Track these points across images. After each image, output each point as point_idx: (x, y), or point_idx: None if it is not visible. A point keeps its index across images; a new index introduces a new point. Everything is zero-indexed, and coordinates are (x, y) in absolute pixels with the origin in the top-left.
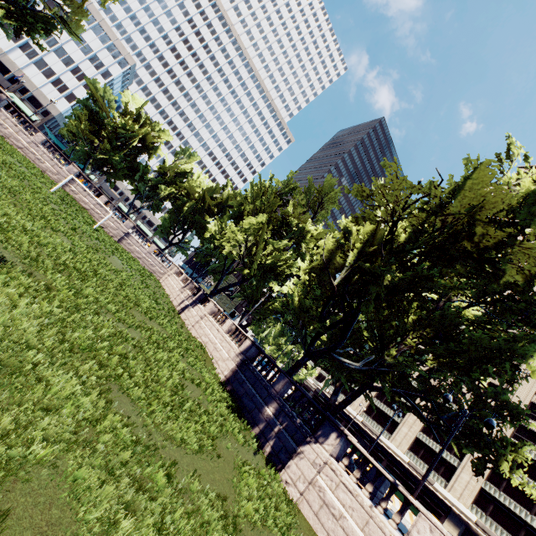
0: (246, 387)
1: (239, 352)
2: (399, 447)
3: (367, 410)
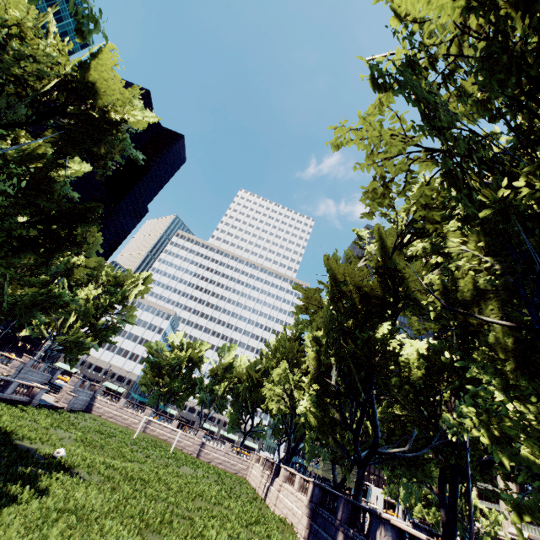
0: (319, 535)
1: (307, 501)
2: None
3: None
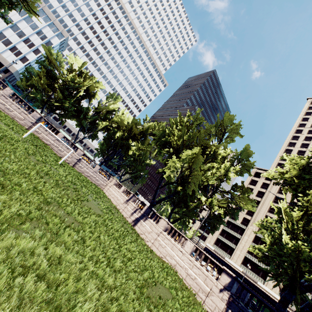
0: None
1: (222, 286)
2: (272, 290)
3: (243, 262)
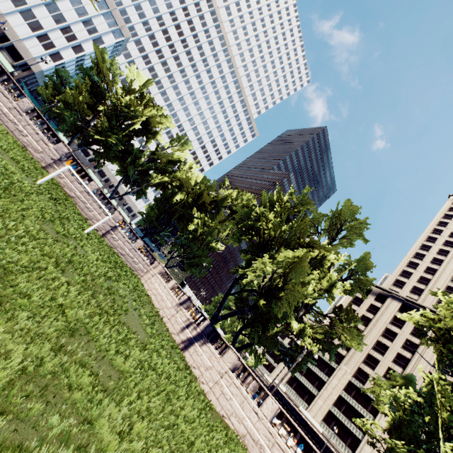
0: None
1: None
2: None
3: (325, 419)
